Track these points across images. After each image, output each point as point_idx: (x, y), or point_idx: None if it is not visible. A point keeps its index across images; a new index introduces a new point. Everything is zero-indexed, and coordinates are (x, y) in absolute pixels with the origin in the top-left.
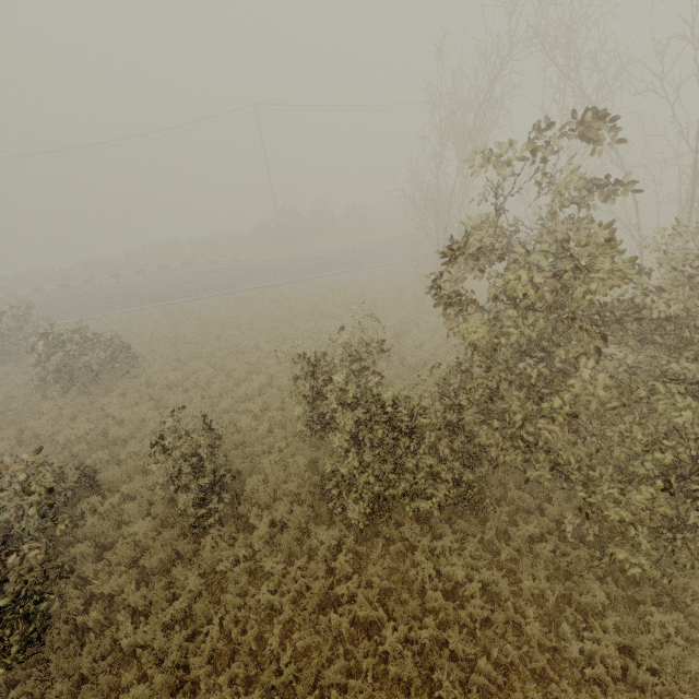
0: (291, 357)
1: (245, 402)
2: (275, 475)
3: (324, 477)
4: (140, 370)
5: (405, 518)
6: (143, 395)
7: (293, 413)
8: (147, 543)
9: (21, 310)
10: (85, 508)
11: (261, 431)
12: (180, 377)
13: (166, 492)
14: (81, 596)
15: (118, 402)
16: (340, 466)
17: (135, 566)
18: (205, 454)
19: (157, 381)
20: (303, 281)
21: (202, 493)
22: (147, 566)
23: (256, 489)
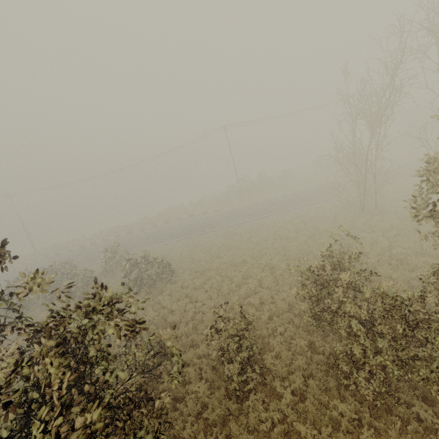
0: (269, 267)
1: (245, 298)
2: (284, 353)
3: (324, 357)
4: (177, 278)
5: (413, 399)
6: (181, 294)
7: (283, 306)
8: (205, 400)
9: (115, 247)
10: (162, 369)
11: (264, 319)
12: (201, 282)
13: (211, 361)
14: (168, 437)
15: (168, 298)
16: (353, 349)
17: (199, 417)
18: (247, 335)
19: (188, 285)
20: (262, 218)
21: (240, 364)
22: (211, 419)
23: (270, 363)
